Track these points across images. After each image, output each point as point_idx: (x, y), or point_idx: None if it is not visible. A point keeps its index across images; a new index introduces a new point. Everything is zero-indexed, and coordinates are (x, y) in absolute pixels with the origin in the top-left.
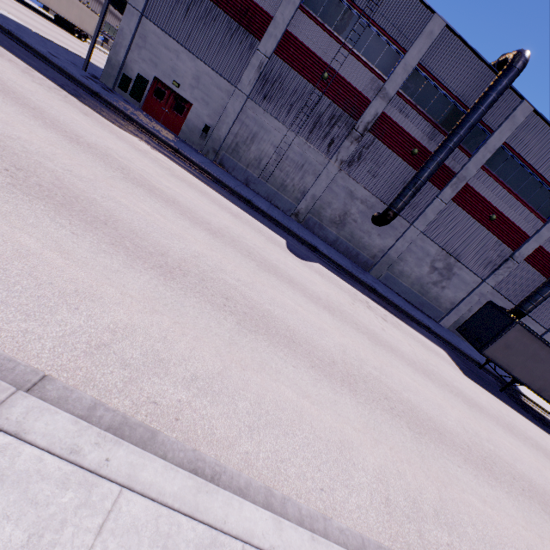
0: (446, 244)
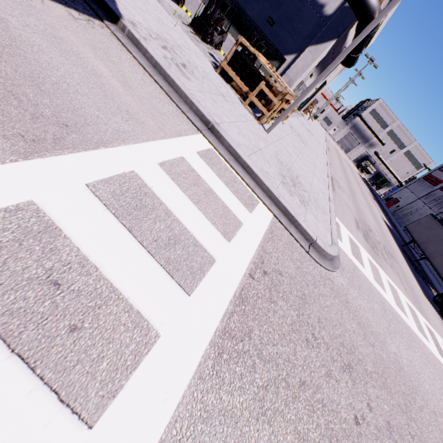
0: None
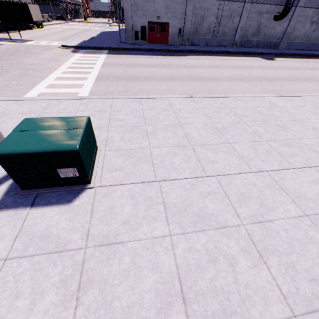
0: (317, 4)
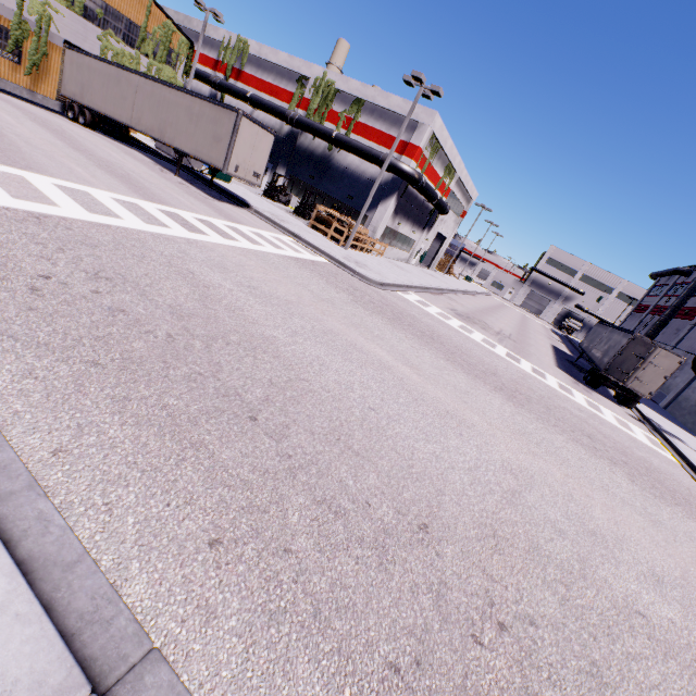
0: (688, 347)
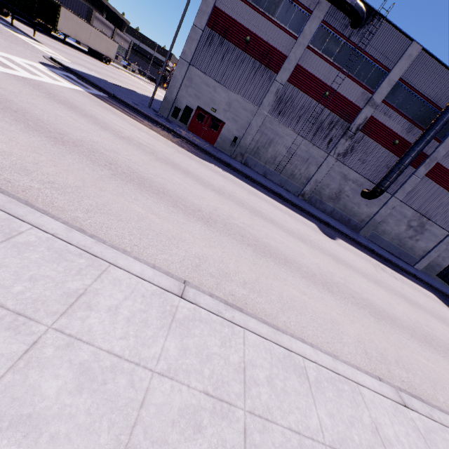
0: (420, 208)
